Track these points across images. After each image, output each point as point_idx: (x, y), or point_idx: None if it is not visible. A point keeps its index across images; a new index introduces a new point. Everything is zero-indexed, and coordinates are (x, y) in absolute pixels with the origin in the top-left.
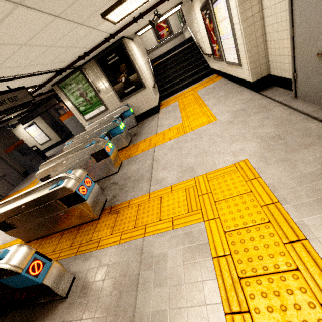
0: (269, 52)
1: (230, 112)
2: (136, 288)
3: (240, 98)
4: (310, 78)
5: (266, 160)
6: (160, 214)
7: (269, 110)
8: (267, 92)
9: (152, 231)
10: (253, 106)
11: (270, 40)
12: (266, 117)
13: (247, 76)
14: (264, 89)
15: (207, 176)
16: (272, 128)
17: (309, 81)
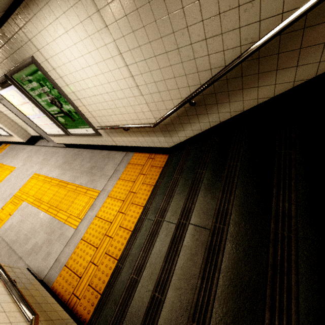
0: (22, 127)
1: (22, 161)
2: (3, 241)
3: (26, 151)
4: (43, 134)
5: (42, 168)
6: (1, 219)
7: (40, 151)
8: (38, 143)
9: (0, 226)
10: (33, 152)
11: (18, 123)
12: (39, 154)
13: (20, 140)
14: (36, 143)
15: (20, 190)
16: (42, 157)
17: (44, 135)
